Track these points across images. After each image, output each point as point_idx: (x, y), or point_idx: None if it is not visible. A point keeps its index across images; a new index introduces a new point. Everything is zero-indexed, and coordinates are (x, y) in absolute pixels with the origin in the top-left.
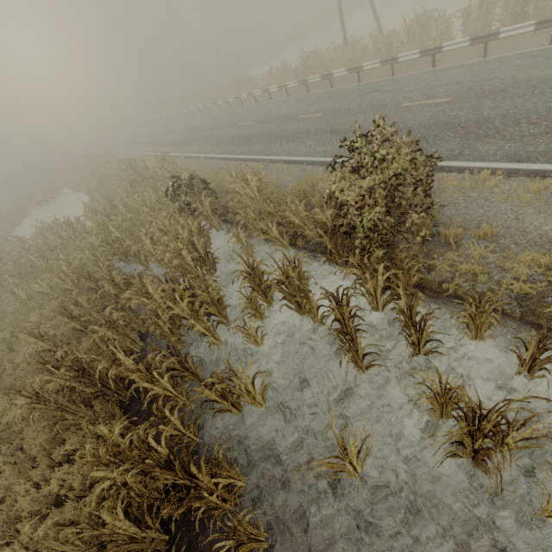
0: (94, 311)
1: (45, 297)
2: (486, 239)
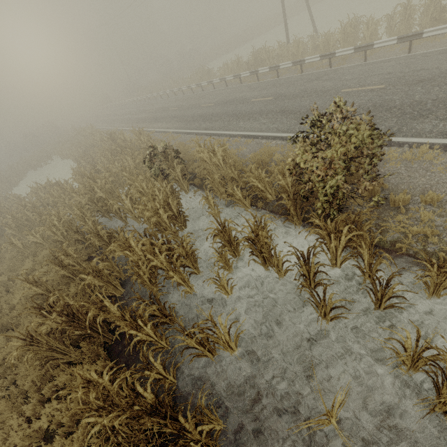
0: (81, 260)
1: (38, 246)
2: (432, 204)
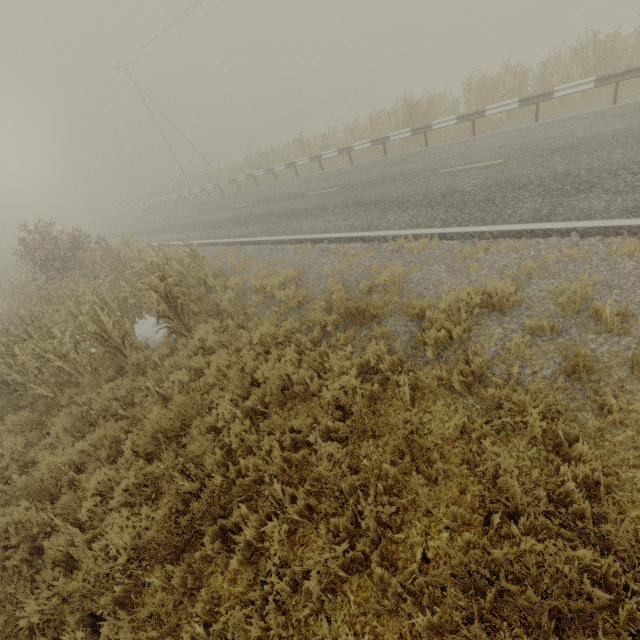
0: None
1: None
2: None
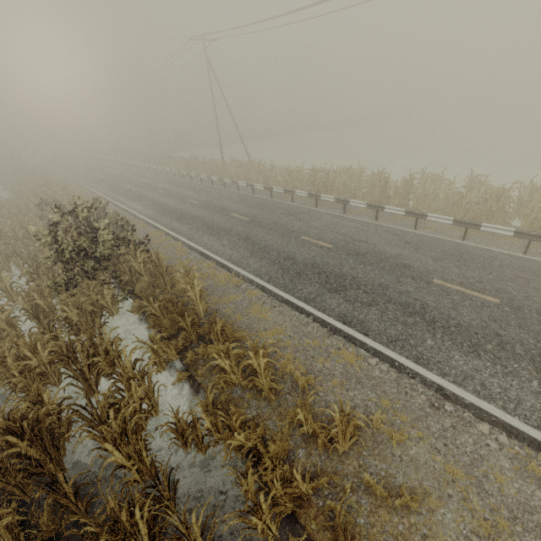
0: None
1: None
2: None
